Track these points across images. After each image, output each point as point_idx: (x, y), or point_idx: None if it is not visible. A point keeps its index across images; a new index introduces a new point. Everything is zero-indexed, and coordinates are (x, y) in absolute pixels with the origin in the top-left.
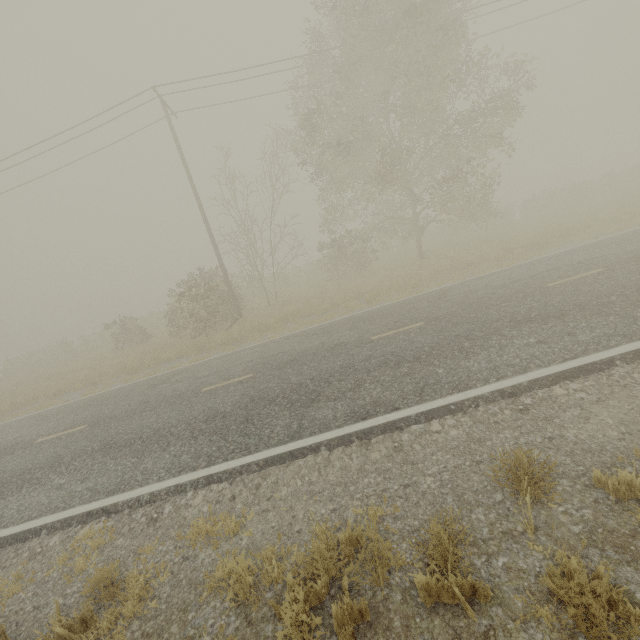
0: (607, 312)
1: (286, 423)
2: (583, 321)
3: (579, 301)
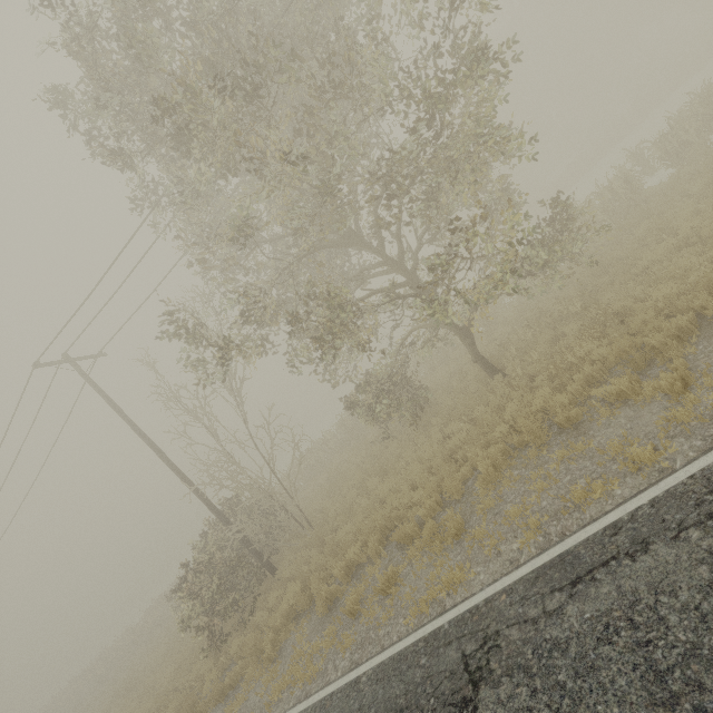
0: None
1: None
2: None
3: None
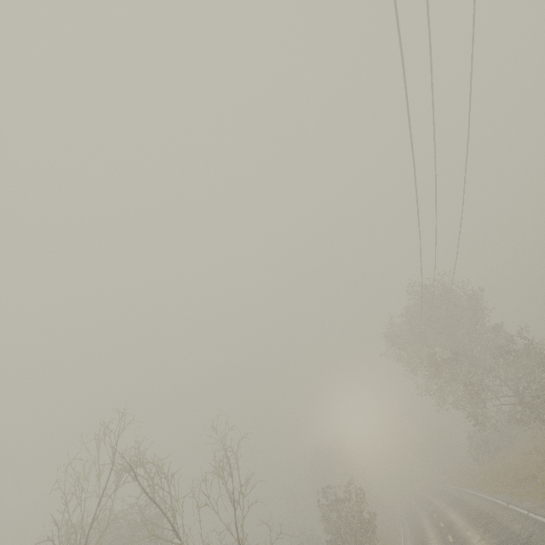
0: (415, 542)
1: (407, 531)
2: (414, 541)
3: (423, 535)
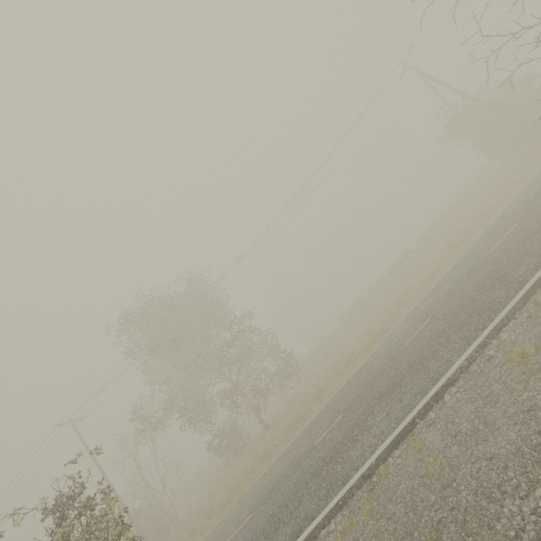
0: None
1: None
2: None
3: None
